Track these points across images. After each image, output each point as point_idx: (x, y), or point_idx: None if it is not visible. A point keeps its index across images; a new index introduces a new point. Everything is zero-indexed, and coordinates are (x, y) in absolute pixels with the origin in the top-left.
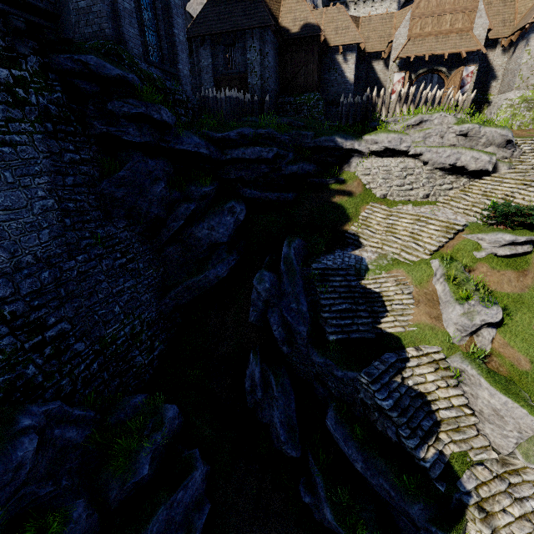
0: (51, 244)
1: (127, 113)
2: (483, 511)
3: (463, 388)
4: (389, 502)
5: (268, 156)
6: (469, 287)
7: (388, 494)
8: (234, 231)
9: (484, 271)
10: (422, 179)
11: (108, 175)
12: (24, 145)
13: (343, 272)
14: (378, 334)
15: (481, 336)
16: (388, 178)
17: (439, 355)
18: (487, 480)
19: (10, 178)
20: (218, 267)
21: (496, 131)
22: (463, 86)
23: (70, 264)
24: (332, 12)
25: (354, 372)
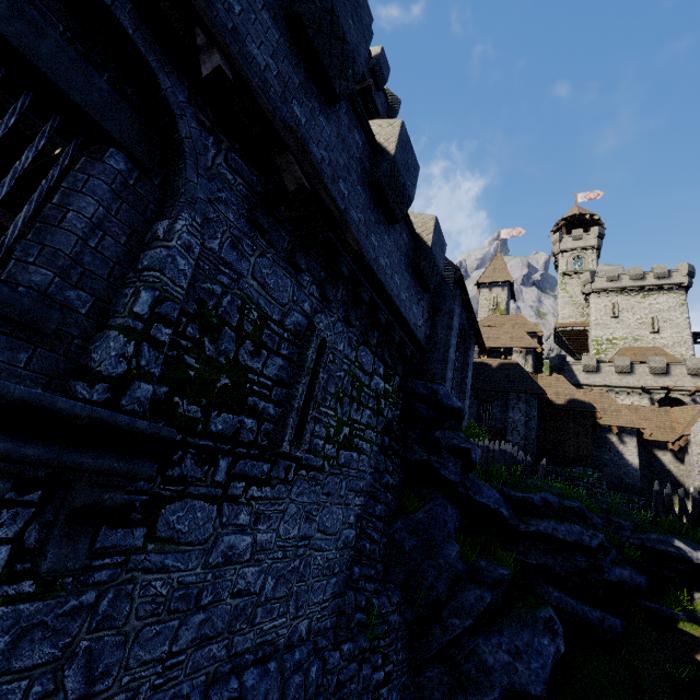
0: (328, 605)
1: (453, 446)
2: None
3: None
4: None
5: (590, 543)
6: None
7: None
8: (549, 673)
9: None
10: None
11: (404, 513)
12: (364, 454)
13: None
14: None
15: None
16: None
17: None
18: None
19: (343, 489)
20: None
21: None
22: None
23: (334, 656)
24: (592, 394)
25: None
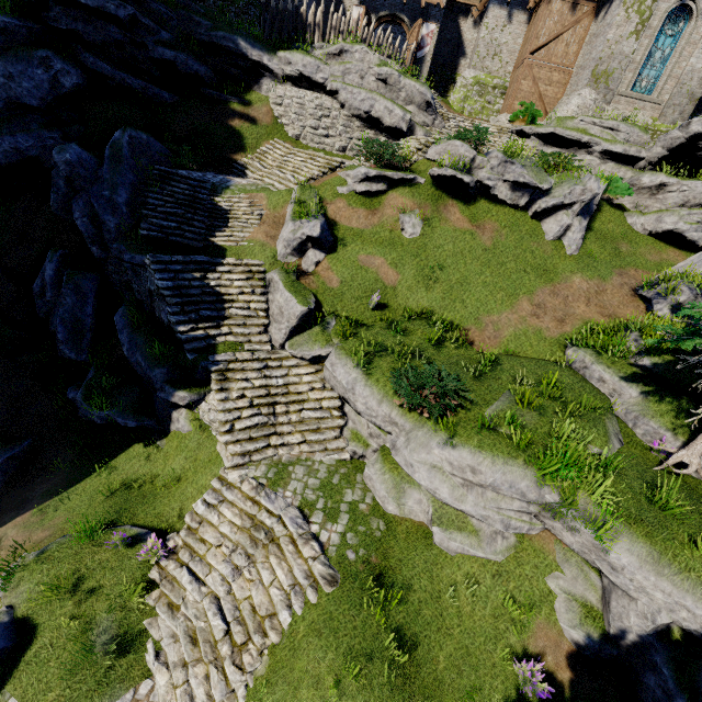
0: None
1: None
2: (222, 376)
3: (269, 297)
4: (142, 377)
5: (118, 13)
6: (311, 210)
7: (141, 367)
8: (52, 98)
9: (340, 206)
10: (339, 126)
11: None
12: None
13: (193, 182)
14: (207, 245)
15: (306, 257)
16: (302, 114)
17: (258, 268)
18: (244, 358)
19: None
20: (19, 136)
21: (416, 86)
22: (423, 47)
23: None
24: None
25: (142, 256)
